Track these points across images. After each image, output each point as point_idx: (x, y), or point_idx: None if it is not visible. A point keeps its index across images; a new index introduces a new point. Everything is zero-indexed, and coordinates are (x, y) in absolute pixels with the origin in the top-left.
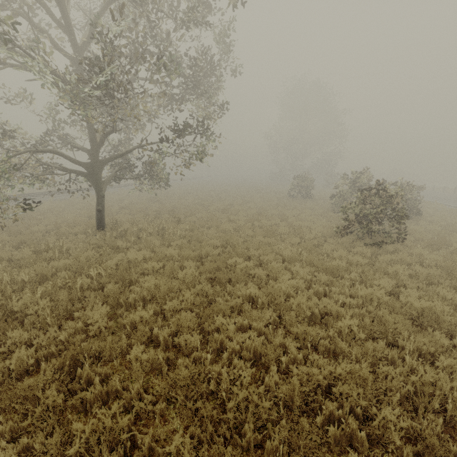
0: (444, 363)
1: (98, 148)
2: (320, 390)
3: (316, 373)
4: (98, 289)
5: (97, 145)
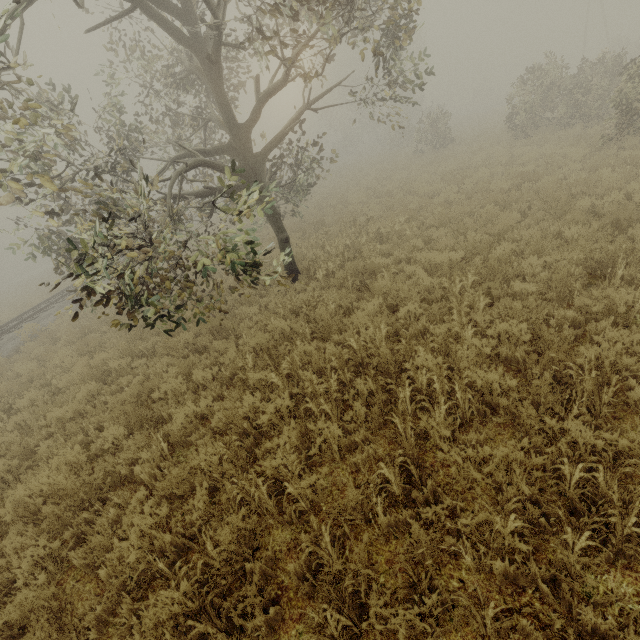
0: None
1: (249, 131)
2: None
3: None
4: (485, 303)
5: (247, 125)
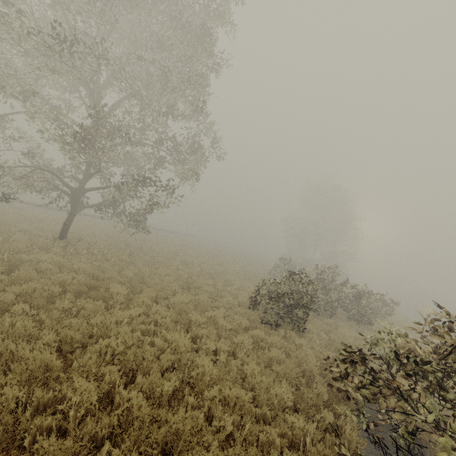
0: (130, 393)
1: (86, 179)
2: (0, 363)
3: (14, 351)
4: None
5: (86, 177)
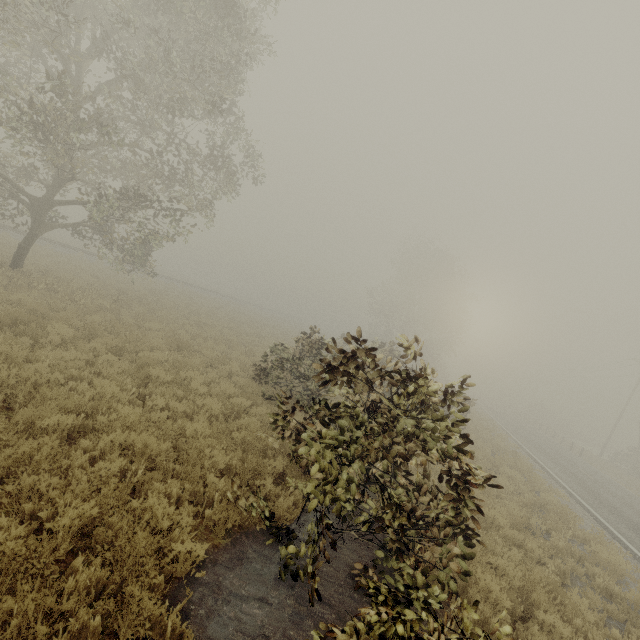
0: None
1: (56, 187)
2: None
3: None
4: None
5: (56, 184)
